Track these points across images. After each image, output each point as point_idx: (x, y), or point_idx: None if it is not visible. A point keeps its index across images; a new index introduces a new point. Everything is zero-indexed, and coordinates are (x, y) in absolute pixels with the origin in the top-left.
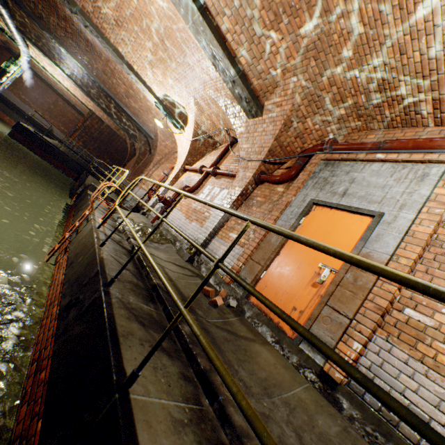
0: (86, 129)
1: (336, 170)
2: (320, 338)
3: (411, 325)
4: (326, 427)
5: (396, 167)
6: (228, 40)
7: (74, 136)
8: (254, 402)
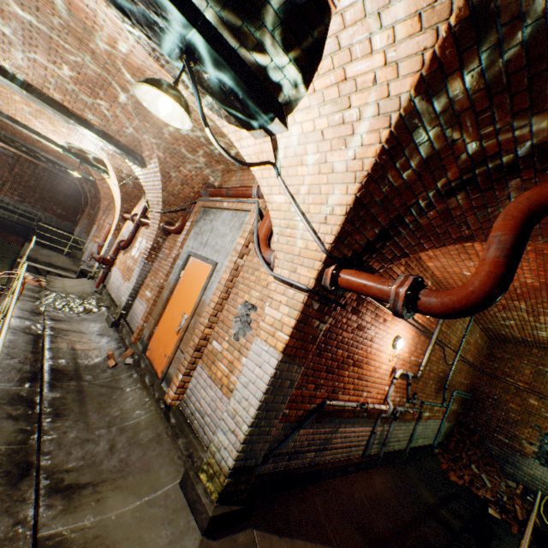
0: (17, 179)
1: (207, 218)
2: (172, 375)
3: (213, 353)
4: (144, 437)
5: (233, 215)
6: (69, 108)
7: (4, 191)
8: (84, 434)
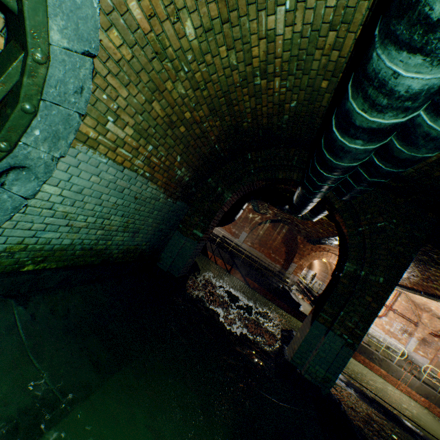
0: None
1: None
2: None
3: None
4: None
5: None
6: None
7: None
8: None
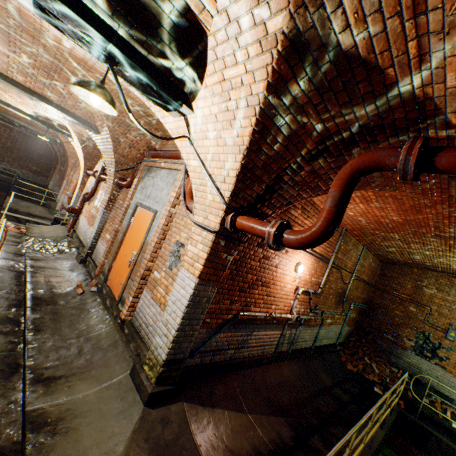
0: None
1: (150, 175)
2: (125, 298)
3: (155, 280)
4: (105, 343)
5: (169, 173)
6: (31, 87)
7: None
8: (59, 343)
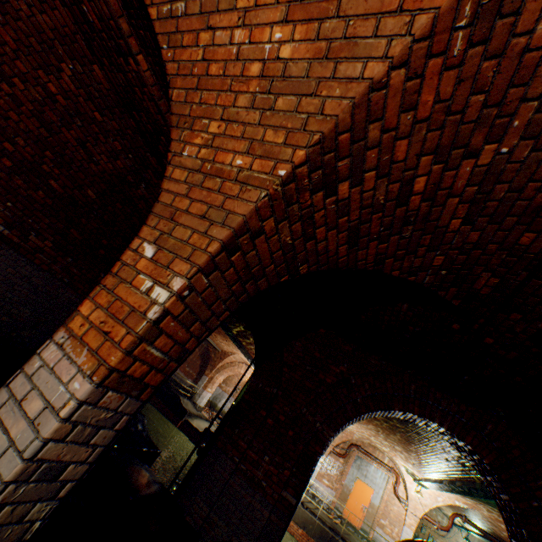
0: None
1: (362, 462)
2: (365, 529)
3: (382, 523)
4: None
5: (378, 470)
6: None
7: None
8: None
